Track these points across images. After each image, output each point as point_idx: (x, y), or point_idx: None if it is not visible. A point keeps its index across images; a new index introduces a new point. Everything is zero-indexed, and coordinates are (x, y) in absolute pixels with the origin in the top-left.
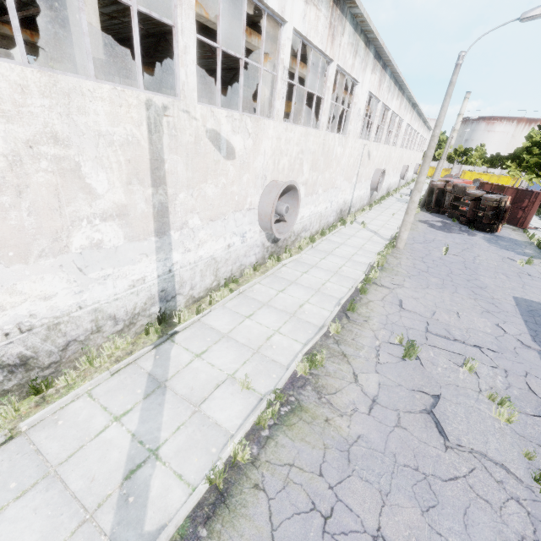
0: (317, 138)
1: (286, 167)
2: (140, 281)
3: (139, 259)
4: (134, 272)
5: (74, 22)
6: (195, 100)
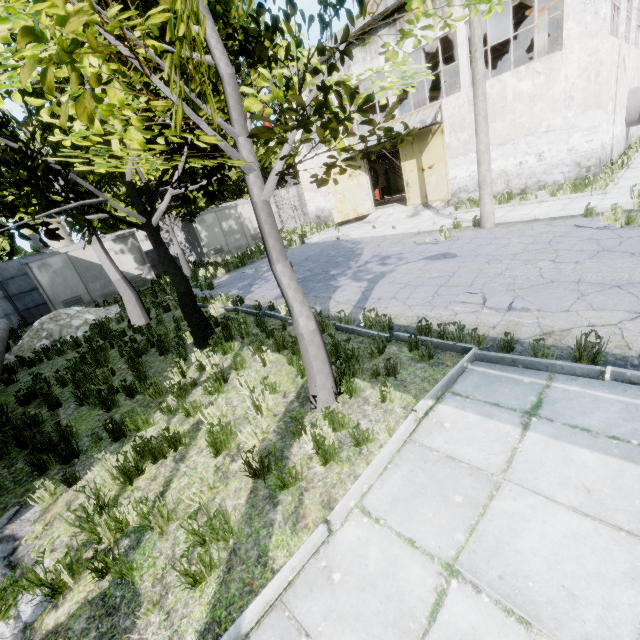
0: (639, 57)
1: (632, 80)
2: (610, 139)
3: (611, 125)
4: (610, 133)
5: (539, 39)
6: (623, 40)
